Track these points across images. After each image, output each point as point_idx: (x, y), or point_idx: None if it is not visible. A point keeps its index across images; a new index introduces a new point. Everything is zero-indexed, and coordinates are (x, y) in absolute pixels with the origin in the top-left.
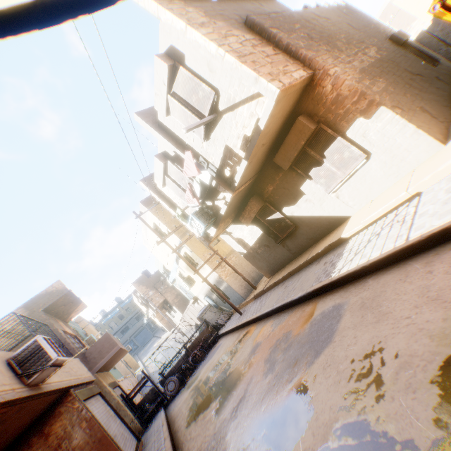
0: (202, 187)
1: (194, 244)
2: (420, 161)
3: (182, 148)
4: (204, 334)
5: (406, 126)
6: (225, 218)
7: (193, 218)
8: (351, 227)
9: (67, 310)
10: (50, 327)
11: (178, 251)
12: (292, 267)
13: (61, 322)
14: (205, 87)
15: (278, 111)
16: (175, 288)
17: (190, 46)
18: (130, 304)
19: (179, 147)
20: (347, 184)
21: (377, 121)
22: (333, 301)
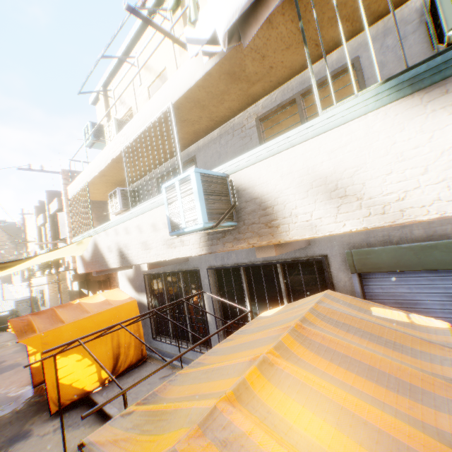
0: None
1: None
2: None
3: (55, 229)
4: (6, 318)
5: None
6: None
7: None
8: None
9: None
10: None
11: None
12: None
13: None
14: (67, 230)
15: None
16: None
17: None
18: None
19: (53, 227)
20: None
21: None
22: (28, 361)
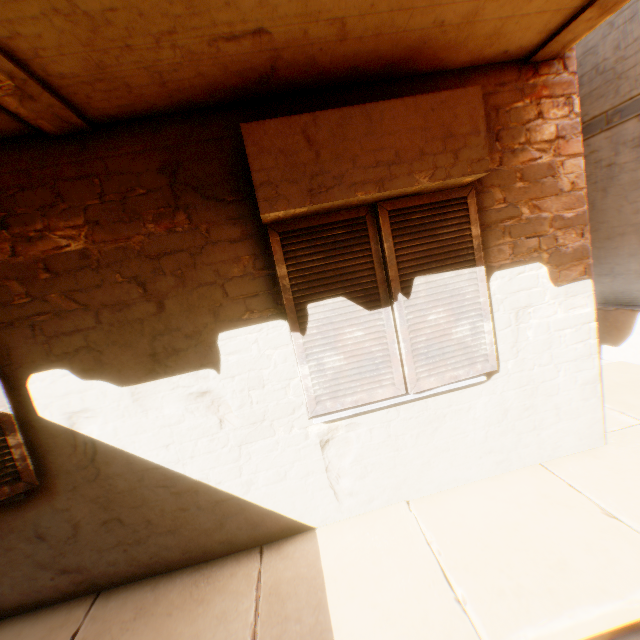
0: None
1: None
2: (558, 452)
3: None
4: None
5: (591, 359)
6: None
7: None
8: (401, 635)
9: None
10: None
11: None
12: None
13: None
14: None
15: None
16: None
17: None
18: None
19: None
20: (383, 417)
21: (562, 304)
22: None
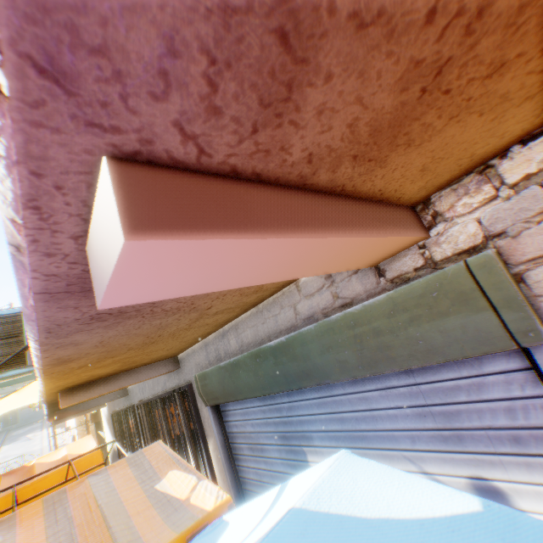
0: None
1: None
2: None
3: None
4: None
5: None
6: None
7: None
8: None
9: None
10: None
11: None
12: None
13: None
14: None
15: None
16: None
17: None
18: None
19: None
20: None
21: None
22: None
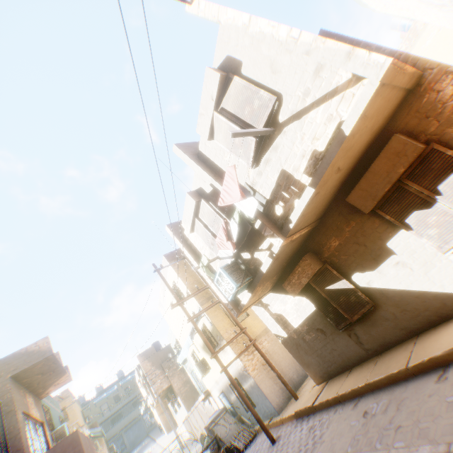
0: (240, 231)
1: (217, 314)
2: None
3: (222, 180)
4: None
5: None
6: (265, 280)
7: (222, 272)
8: None
9: (44, 380)
10: (2, 406)
11: (196, 321)
12: (369, 374)
13: (31, 397)
14: (263, 93)
15: (371, 114)
16: (185, 371)
17: (251, 49)
18: (131, 381)
19: (218, 179)
20: None
21: None
22: None
